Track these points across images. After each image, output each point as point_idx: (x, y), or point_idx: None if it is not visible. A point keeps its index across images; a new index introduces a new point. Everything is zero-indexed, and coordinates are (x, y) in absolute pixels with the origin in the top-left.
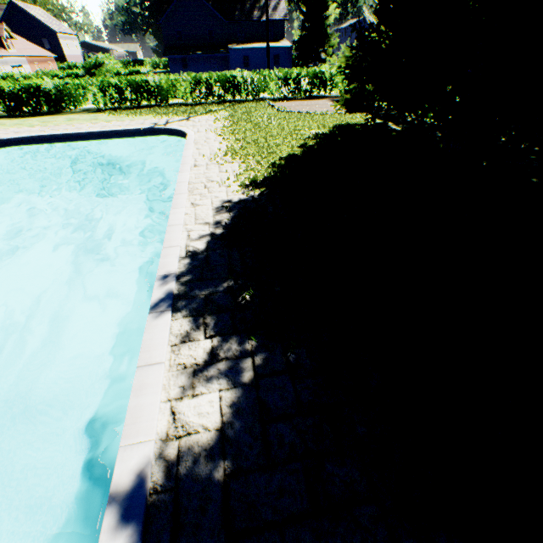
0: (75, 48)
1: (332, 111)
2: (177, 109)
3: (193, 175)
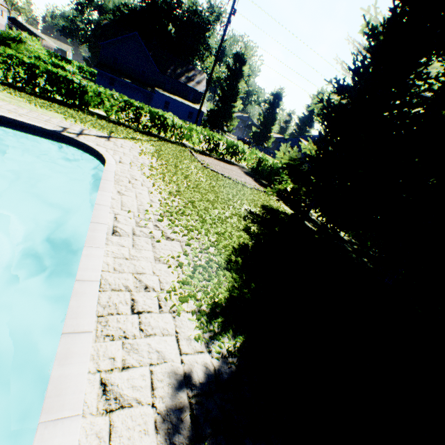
0: (1, 17)
1: (248, 183)
2: (97, 120)
3: (109, 256)
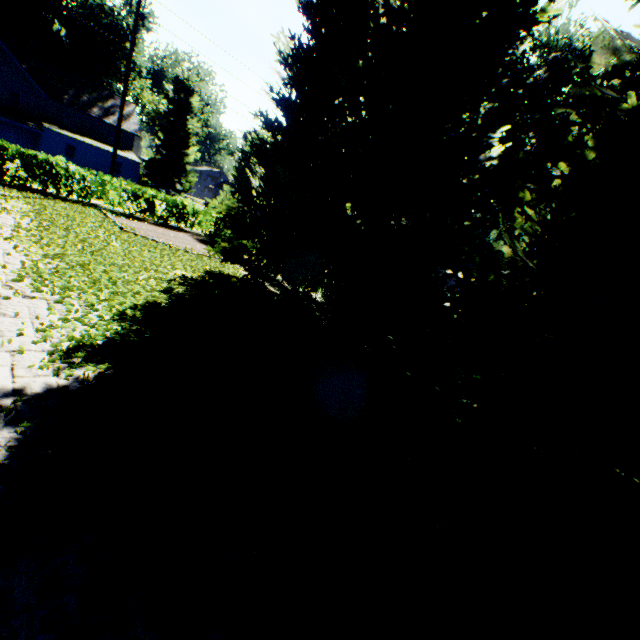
0: None
1: (198, 250)
2: None
3: None
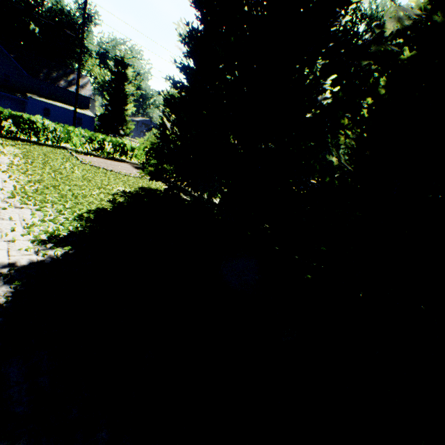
0: None
1: (134, 174)
2: None
3: None
